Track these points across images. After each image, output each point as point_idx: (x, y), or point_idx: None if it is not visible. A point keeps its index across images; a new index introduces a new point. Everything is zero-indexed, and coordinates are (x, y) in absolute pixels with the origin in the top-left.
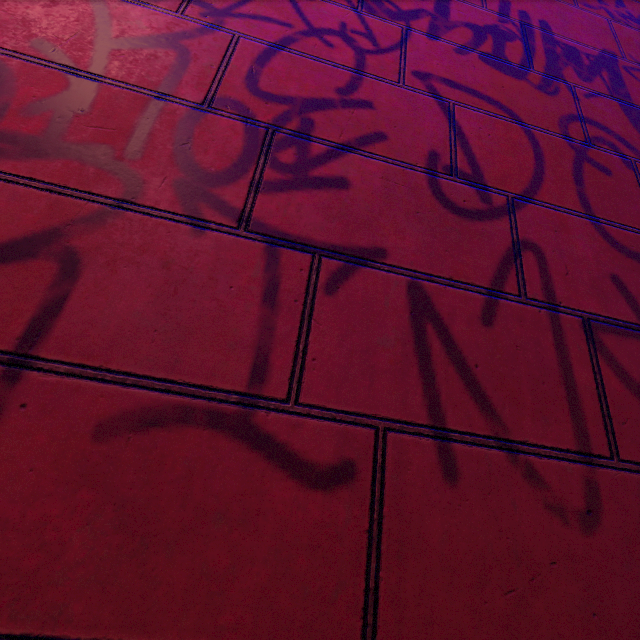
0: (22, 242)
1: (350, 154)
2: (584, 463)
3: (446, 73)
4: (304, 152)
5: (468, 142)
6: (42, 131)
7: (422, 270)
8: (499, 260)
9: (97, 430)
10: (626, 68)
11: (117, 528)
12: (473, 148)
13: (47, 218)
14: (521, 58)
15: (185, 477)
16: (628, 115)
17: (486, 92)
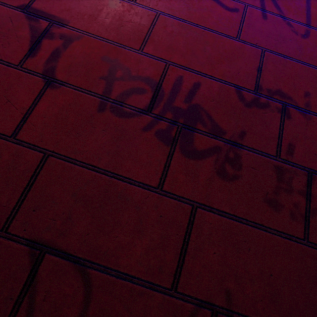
0: None
1: None
2: (307, 27)
3: None
4: None
5: None
6: None
7: None
8: None
9: None
10: None
11: (184, 5)
12: None
13: None
14: None
15: (197, 1)
16: None
17: None
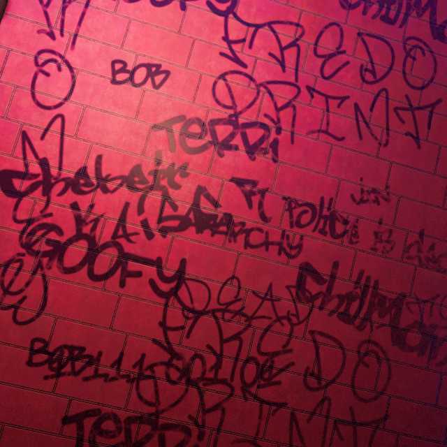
0: (215, 406)
1: (283, 372)
2: None
3: (321, 328)
4: (270, 373)
5: (320, 361)
6: (213, 376)
7: (295, 408)
8: (317, 403)
9: (232, 442)
10: (407, 303)
11: None
12: (321, 363)
13: (218, 400)
14: (355, 311)
15: None
16: (392, 334)
17: (334, 335)
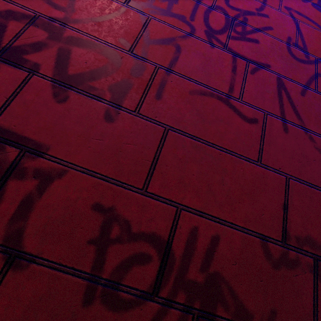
0: (165, 40)
1: (260, 32)
2: None
3: (297, 9)
4: (244, 29)
5: (303, 36)
6: (165, 8)
7: (282, 74)
8: (309, 77)
9: (190, 92)
10: None
11: (197, 115)
12: (304, 38)
13: (170, 34)
14: None
15: (212, 109)
16: None
17: (312, 19)
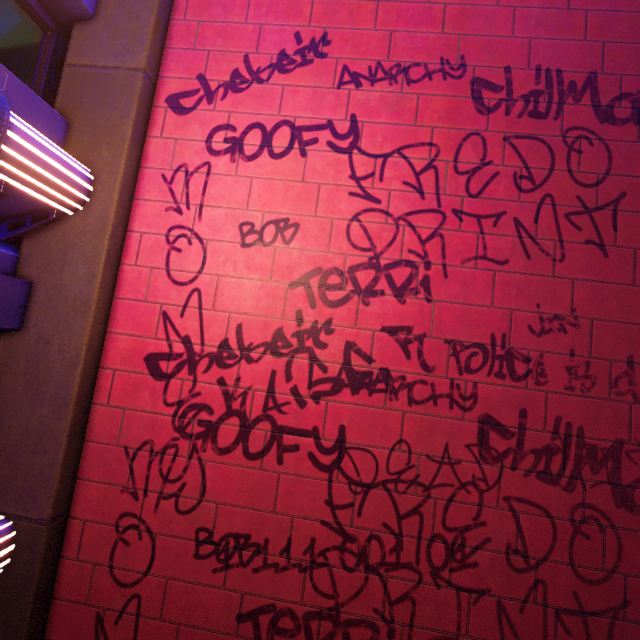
0: (402, 596)
1: (478, 550)
2: None
3: (518, 493)
4: (463, 553)
5: (523, 534)
6: (395, 560)
7: (501, 595)
8: (528, 589)
9: None
10: (627, 452)
11: None
12: (525, 537)
13: (405, 588)
14: (559, 468)
15: None
16: (614, 494)
17: (536, 500)
